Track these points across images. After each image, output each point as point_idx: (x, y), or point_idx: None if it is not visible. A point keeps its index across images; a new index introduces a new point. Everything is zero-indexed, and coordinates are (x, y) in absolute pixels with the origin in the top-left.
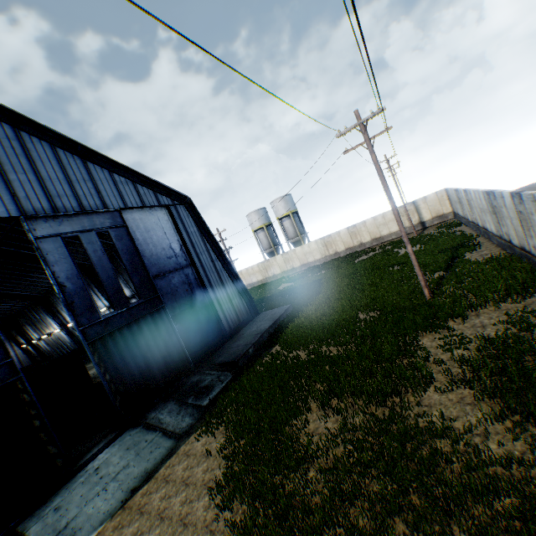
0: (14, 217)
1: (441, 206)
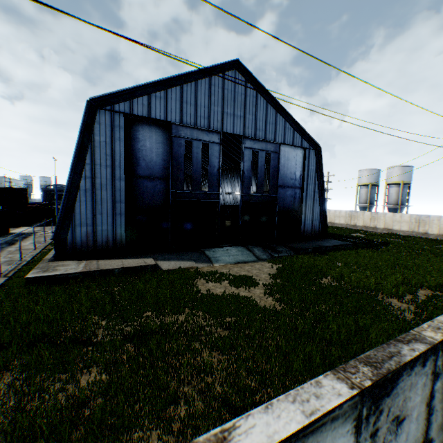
0: (241, 135)
1: None
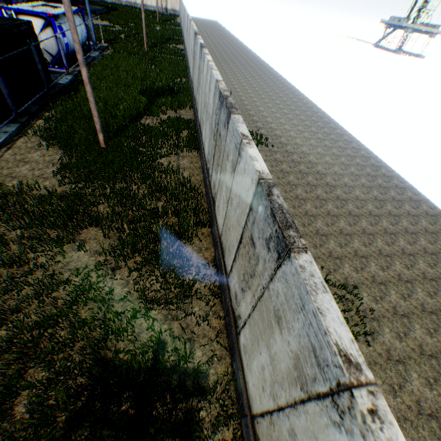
0: None
1: (176, 6)
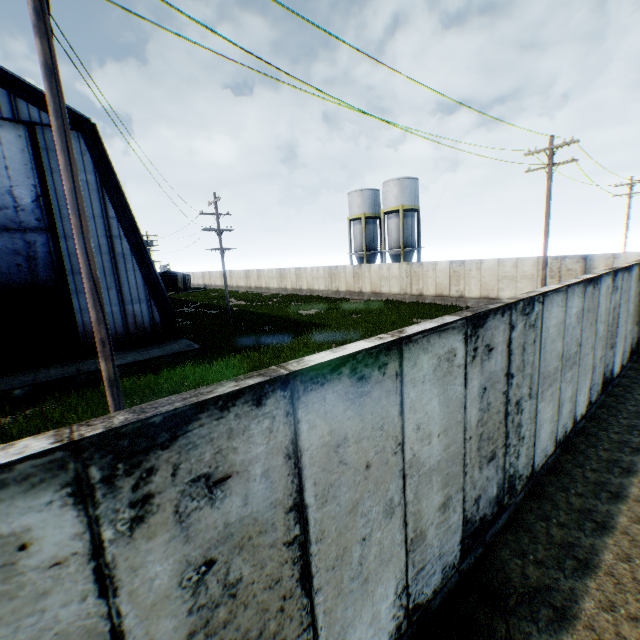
0: None
1: None
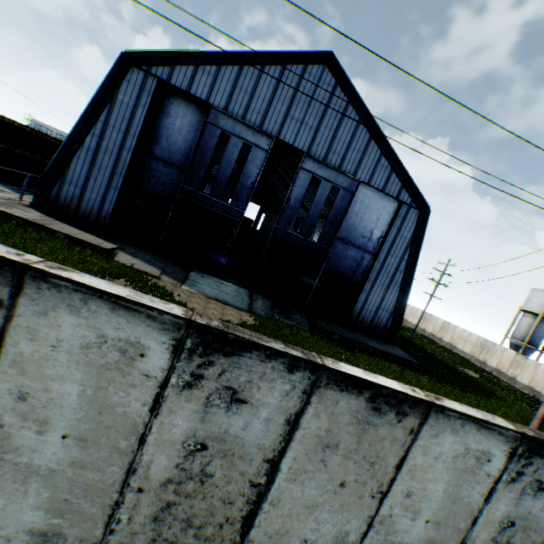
0: (302, 151)
1: None
